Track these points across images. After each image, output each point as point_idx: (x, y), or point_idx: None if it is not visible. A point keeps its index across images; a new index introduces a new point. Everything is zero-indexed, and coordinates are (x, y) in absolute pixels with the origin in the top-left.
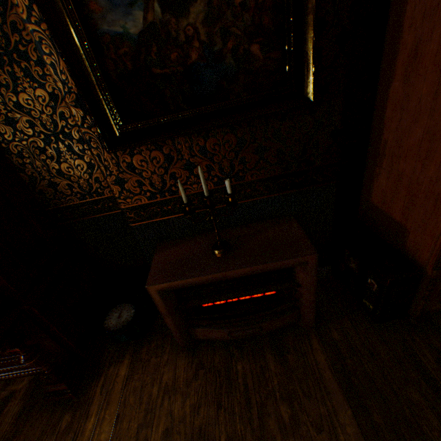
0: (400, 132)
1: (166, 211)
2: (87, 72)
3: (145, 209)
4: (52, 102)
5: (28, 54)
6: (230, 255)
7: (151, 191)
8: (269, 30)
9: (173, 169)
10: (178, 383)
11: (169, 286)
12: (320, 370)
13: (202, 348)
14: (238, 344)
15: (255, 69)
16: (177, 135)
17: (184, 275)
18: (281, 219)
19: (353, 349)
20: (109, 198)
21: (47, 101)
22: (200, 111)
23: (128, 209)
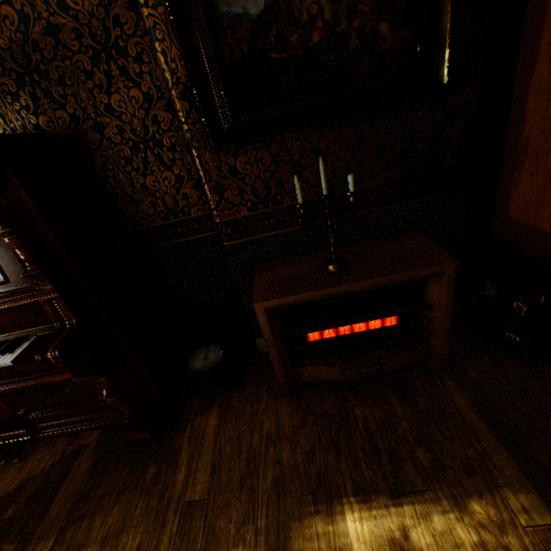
0: (547, 122)
1: (267, 226)
2: (200, 59)
3: (243, 223)
4: (145, 104)
5: (127, 50)
6: (348, 270)
7: (252, 201)
8: (399, 6)
9: (280, 174)
10: (283, 431)
11: (279, 304)
12: (460, 412)
13: (307, 394)
14: (352, 389)
15: (382, 51)
16: (291, 129)
17: (296, 290)
18: (402, 234)
19: (499, 388)
20: (196, 218)
21: (140, 103)
22: (318, 101)
23: (224, 224)
